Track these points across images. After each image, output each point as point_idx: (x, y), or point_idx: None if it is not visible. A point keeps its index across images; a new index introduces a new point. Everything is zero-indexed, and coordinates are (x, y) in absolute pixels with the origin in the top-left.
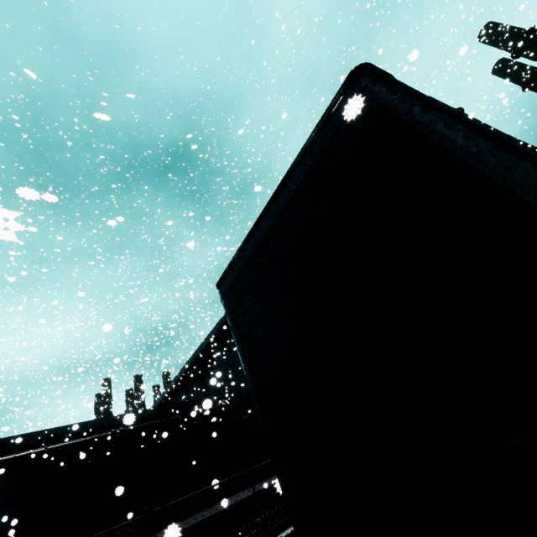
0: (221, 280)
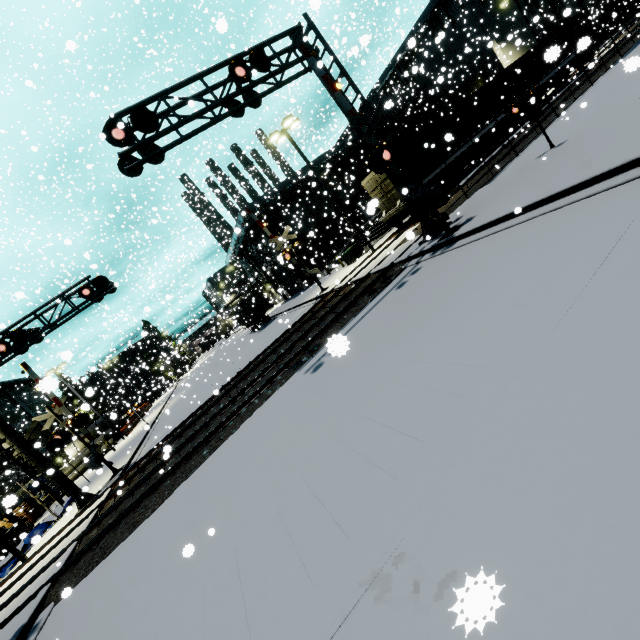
0: None
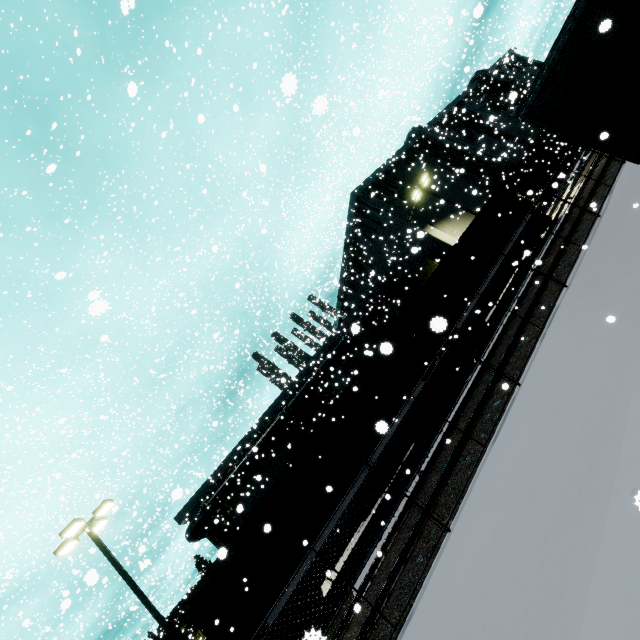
0: (518, 113)
